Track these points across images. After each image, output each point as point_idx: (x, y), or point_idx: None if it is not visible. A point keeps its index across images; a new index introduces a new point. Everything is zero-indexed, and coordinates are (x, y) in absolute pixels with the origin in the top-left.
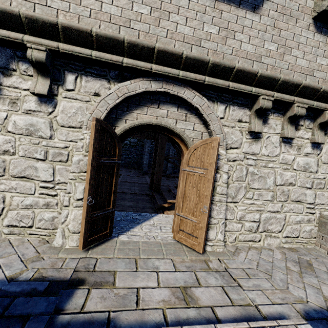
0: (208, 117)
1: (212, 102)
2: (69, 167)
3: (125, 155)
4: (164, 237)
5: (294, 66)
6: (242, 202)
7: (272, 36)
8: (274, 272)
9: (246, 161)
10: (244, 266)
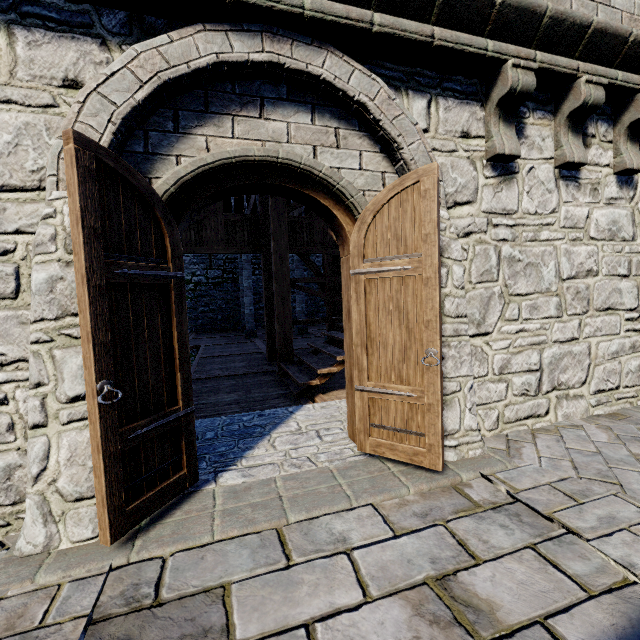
0: (393, 125)
1: (396, 92)
2: (30, 312)
3: (202, 307)
4: (335, 452)
5: None
6: (498, 330)
7: None
8: (620, 474)
9: (494, 233)
10: (548, 477)
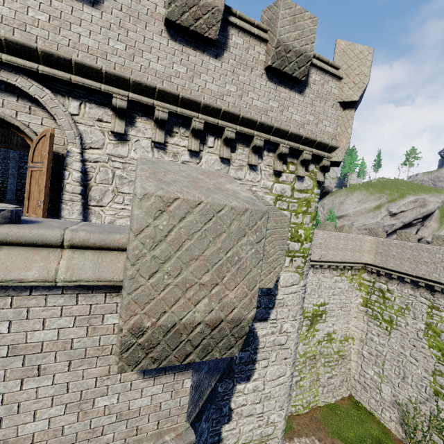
0: (52, 110)
1: (63, 97)
2: None
3: None
4: None
5: (148, 69)
6: (110, 206)
7: (119, 35)
8: None
9: (112, 164)
10: None
